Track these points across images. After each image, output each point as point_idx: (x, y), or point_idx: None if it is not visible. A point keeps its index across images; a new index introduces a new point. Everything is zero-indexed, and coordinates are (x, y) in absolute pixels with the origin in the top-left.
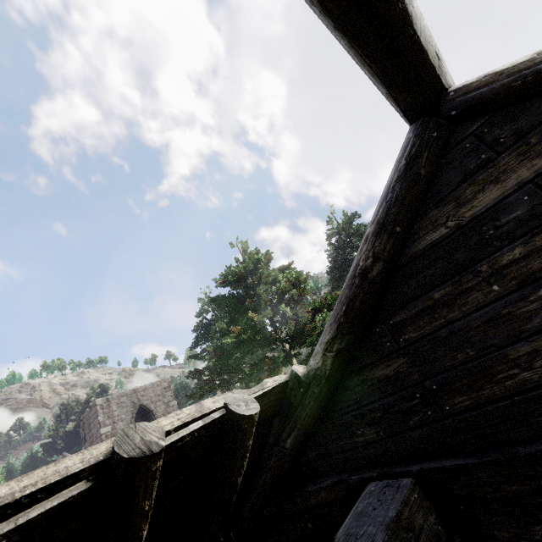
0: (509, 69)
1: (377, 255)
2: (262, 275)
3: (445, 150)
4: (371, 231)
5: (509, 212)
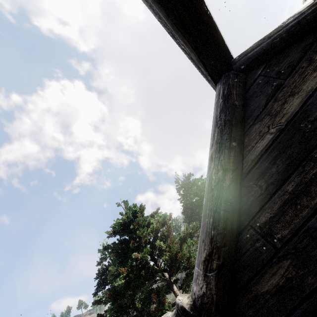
0: (268, 35)
1: (225, 166)
2: (139, 220)
3: (246, 88)
4: (213, 151)
5: (315, 109)
